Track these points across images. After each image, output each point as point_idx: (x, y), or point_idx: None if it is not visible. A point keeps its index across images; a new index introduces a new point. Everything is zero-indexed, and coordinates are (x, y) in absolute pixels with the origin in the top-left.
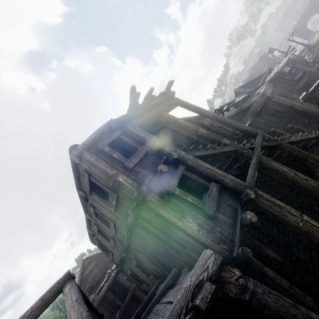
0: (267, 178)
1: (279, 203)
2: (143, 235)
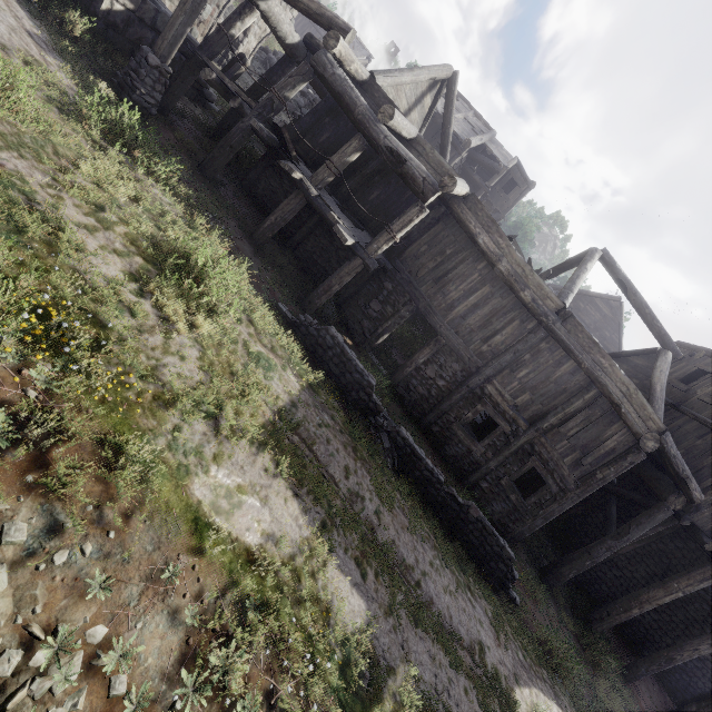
0: (709, 629)
1: (703, 584)
2: (704, 440)
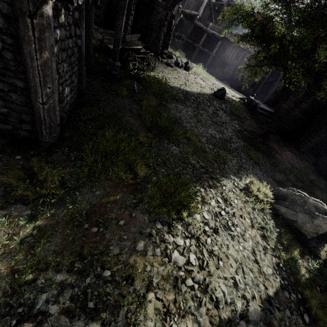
0: None
1: None
2: None
